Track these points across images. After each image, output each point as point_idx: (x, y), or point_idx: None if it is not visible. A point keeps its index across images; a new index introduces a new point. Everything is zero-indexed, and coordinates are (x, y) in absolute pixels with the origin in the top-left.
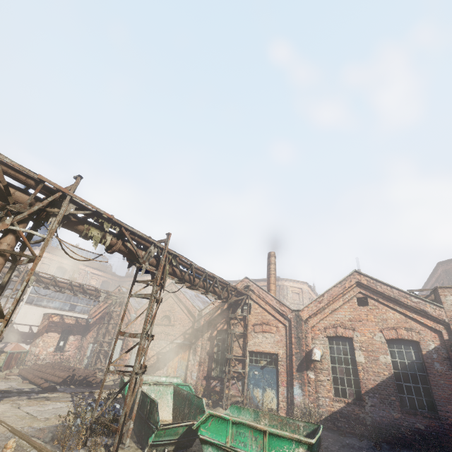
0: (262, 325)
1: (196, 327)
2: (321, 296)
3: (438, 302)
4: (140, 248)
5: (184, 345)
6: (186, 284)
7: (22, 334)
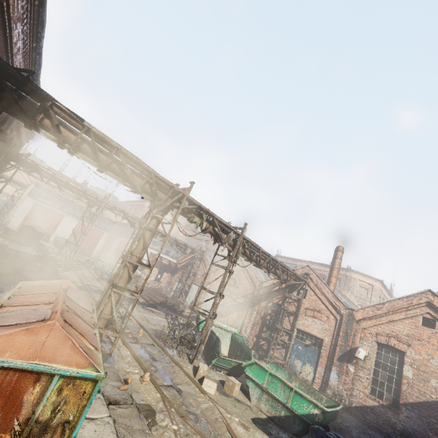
0: (313, 311)
1: (255, 294)
2: (381, 304)
3: None
4: (223, 232)
5: (244, 305)
6: (252, 263)
7: None
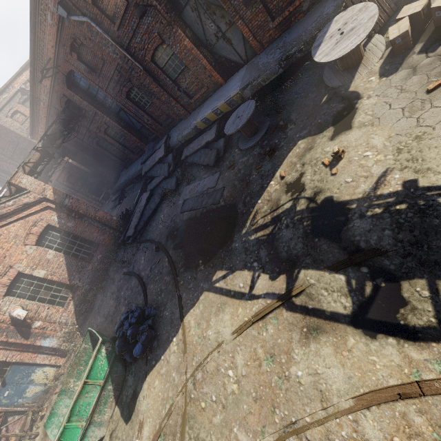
0: None
1: None
2: None
3: (22, 190)
4: None
5: None
6: None
7: None
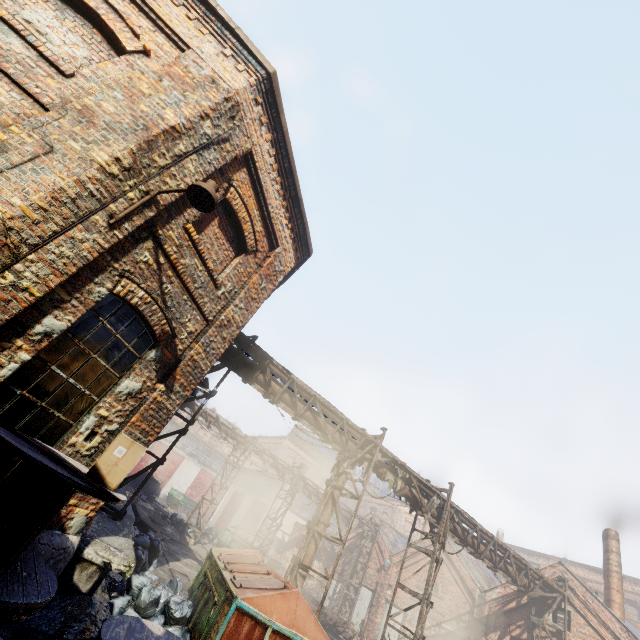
0: None
1: (476, 615)
2: None
3: None
4: (422, 495)
5: (457, 637)
6: (467, 548)
7: (276, 539)
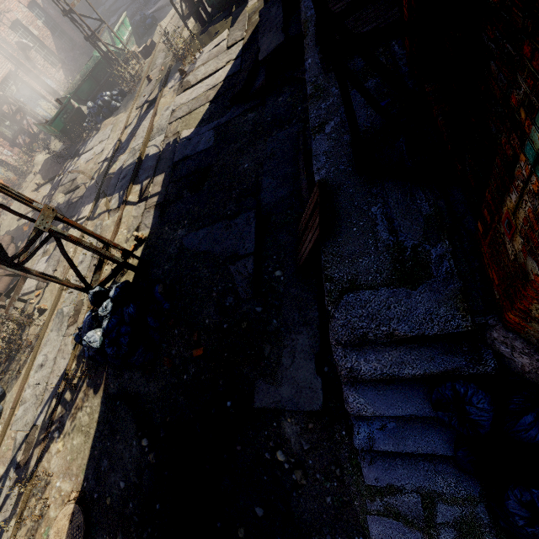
0: None
1: None
2: None
3: None
4: None
5: None
6: None
7: None
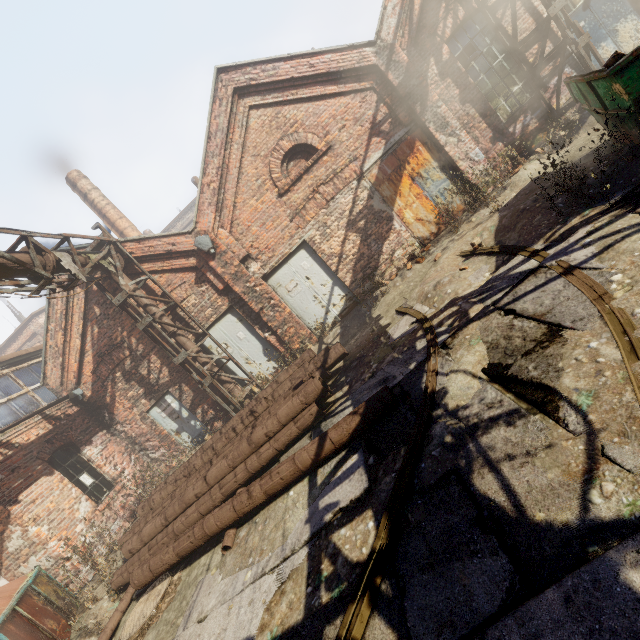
0: None
1: (399, 79)
2: None
3: None
4: None
5: (396, 145)
6: None
7: None
